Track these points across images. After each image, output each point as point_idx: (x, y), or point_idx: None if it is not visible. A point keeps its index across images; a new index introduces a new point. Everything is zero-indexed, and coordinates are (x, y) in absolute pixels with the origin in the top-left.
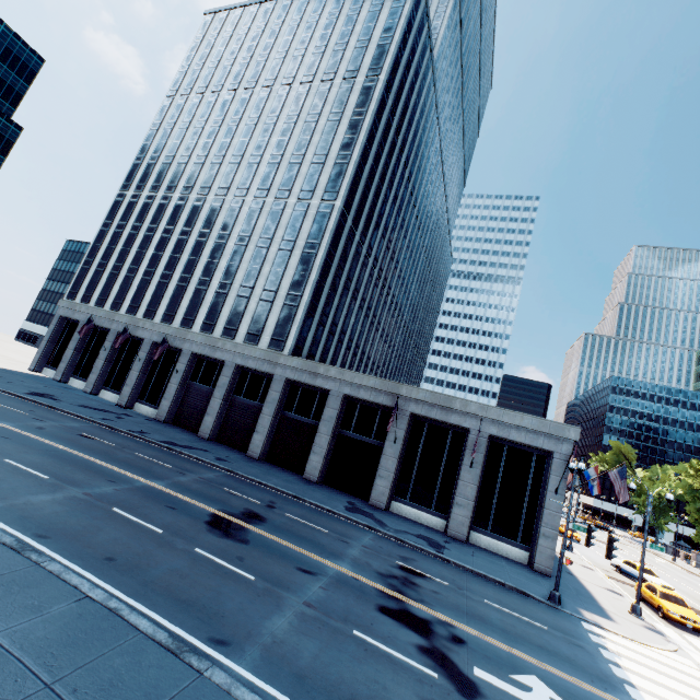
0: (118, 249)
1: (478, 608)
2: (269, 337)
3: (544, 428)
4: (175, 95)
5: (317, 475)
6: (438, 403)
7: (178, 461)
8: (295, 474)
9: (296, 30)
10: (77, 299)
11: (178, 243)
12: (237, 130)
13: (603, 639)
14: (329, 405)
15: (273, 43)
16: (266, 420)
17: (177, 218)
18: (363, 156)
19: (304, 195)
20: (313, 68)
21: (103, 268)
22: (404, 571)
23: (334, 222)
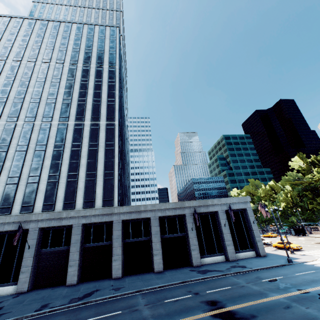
0: None
1: (305, 278)
2: (101, 200)
3: (240, 200)
4: None
5: (162, 266)
6: (202, 204)
7: (110, 306)
8: (147, 273)
9: (56, 37)
10: None
11: None
12: (30, 84)
13: (317, 264)
14: (153, 225)
15: (42, 40)
16: (118, 250)
17: None
18: (119, 101)
19: (94, 119)
20: (75, 57)
21: None
22: (273, 282)
23: (118, 132)
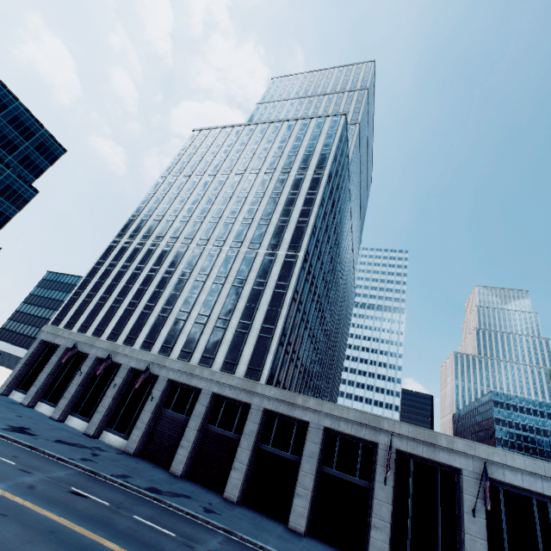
0: (107, 283)
1: None
2: (245, 366)
3: (539, 469)
4: (167, 176)
5: (304, 524)
6: (422, 438)
7: (175, 521)
8: (277, 521)
9: (260, 142)
10: (61, 324)
11: (162, 280)
12: (216, 200)
13: None
14: (310, 438)
15: (243, 149)
16: (244, 454)
17: (163, 260)
18: (316, 222)
19: (272, 247)
20: (274, 164)
21: (91, 298)
22: None
23: (299, 268)
